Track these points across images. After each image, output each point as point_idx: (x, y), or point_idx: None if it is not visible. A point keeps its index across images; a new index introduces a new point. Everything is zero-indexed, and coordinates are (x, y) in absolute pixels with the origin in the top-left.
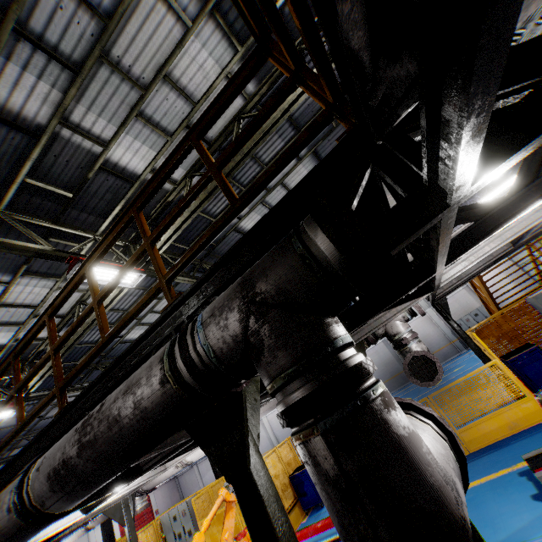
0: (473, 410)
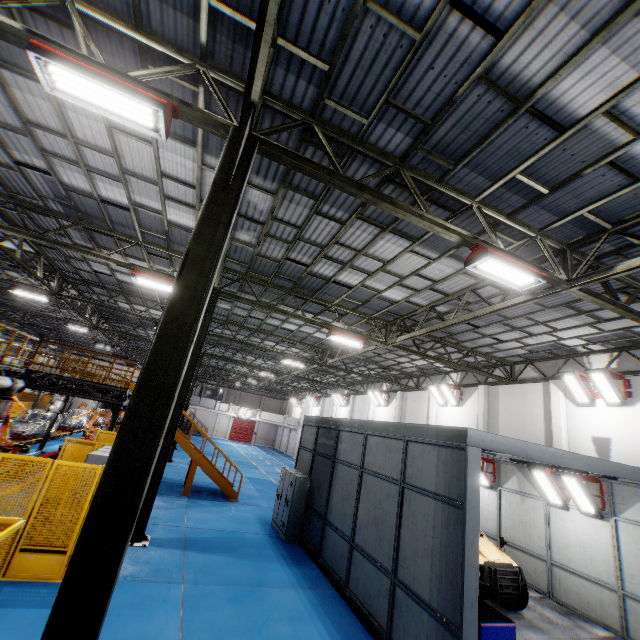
0: None
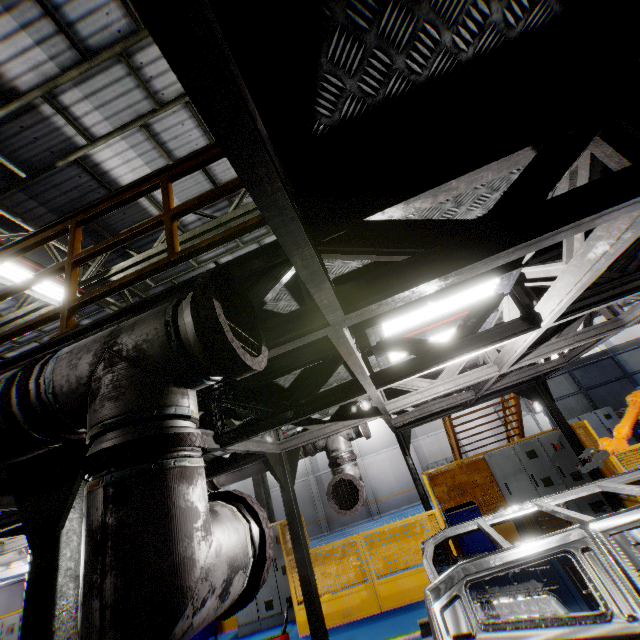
0: (399, 560)
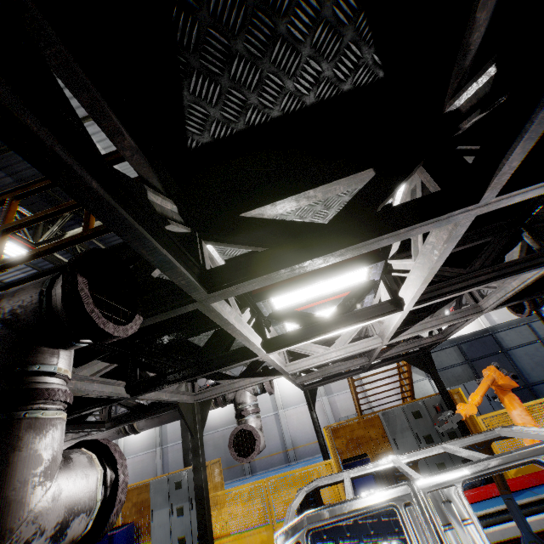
0: None
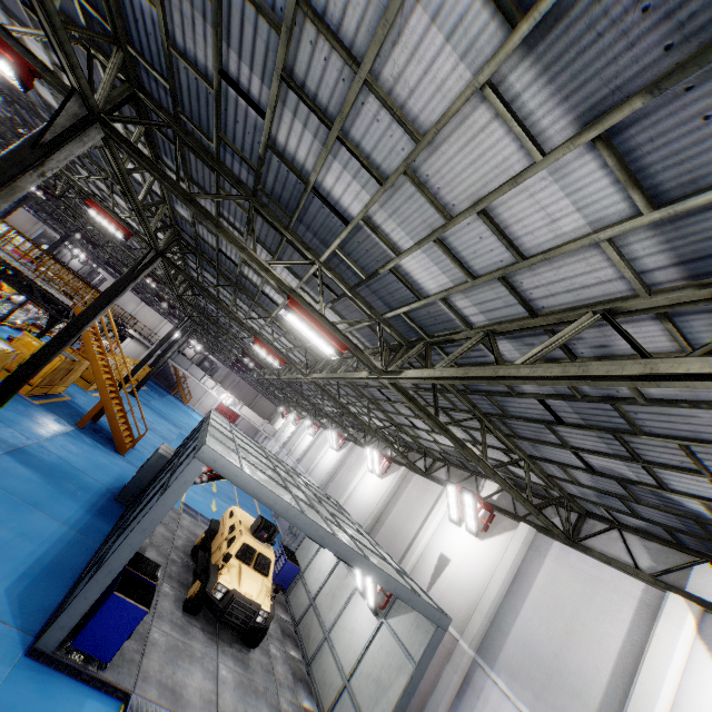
0: None
